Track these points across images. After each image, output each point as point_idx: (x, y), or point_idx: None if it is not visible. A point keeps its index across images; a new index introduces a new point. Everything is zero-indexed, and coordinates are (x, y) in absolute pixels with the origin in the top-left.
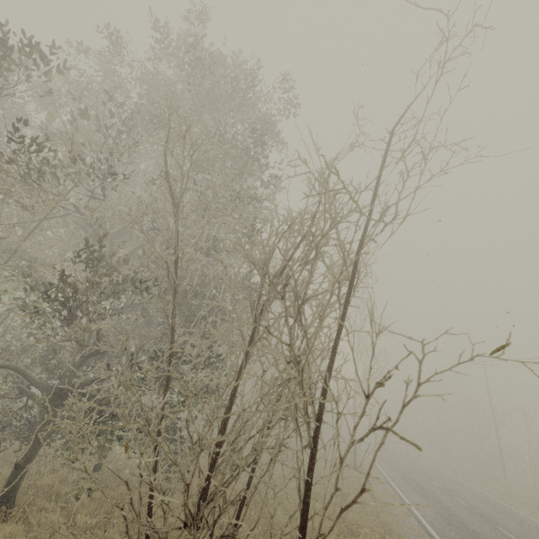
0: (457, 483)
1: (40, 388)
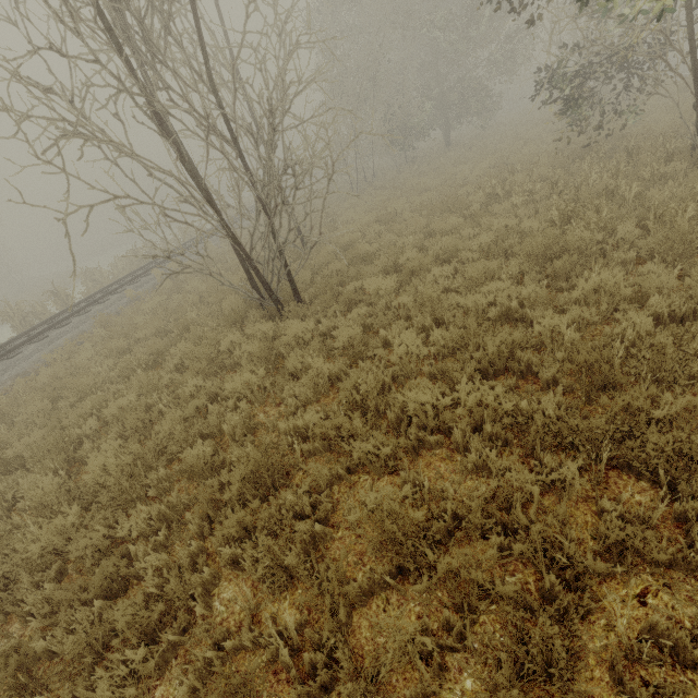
0: None
1: (435, 99)
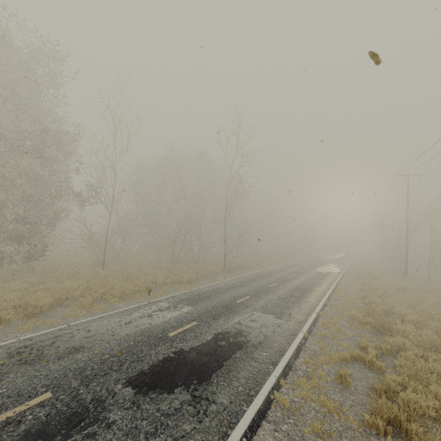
0: (322, 277)
1: None
